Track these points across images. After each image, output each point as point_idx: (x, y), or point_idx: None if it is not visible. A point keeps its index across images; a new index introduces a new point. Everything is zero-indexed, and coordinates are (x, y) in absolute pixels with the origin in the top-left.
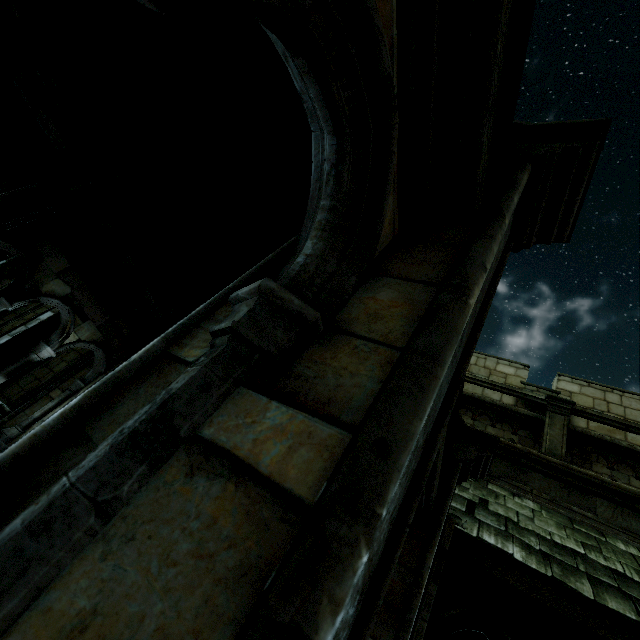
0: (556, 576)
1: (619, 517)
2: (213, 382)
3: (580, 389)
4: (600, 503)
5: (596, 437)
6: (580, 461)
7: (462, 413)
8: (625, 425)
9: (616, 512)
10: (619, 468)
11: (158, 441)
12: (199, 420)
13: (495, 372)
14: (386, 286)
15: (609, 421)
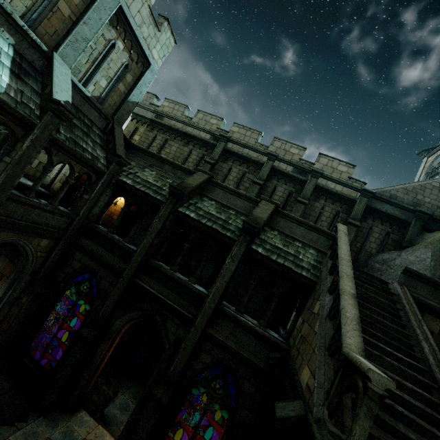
0: (133, 185)
1: (181, 175)
2: (3, 156)
3: (238, 130)
4: (179, 172)
5: (232, 151)
6: (224, 161)
7: (190, 144)
8: (244, 146)
9: (181, 174)
10: (236, 162)
11: (0, 160)
12: (3, 159)
13: (208, 123)
14: (20, 143)
15: (240, 144)
